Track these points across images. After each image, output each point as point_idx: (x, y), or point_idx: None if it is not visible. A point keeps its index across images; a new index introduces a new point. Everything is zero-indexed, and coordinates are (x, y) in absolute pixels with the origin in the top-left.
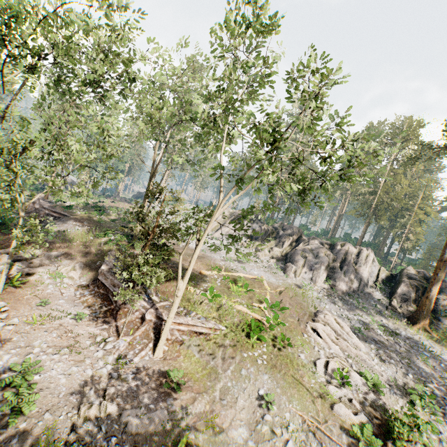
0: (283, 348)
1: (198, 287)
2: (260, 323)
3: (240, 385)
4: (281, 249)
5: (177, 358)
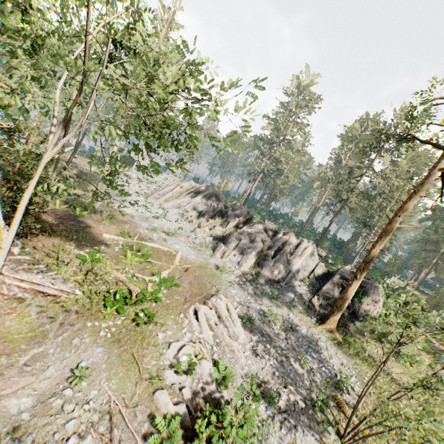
0: (143, 324)
1: (85, 248)
2: (127, 294)
3: (63, 354)
4: (224, 229)
5: (6, 315)
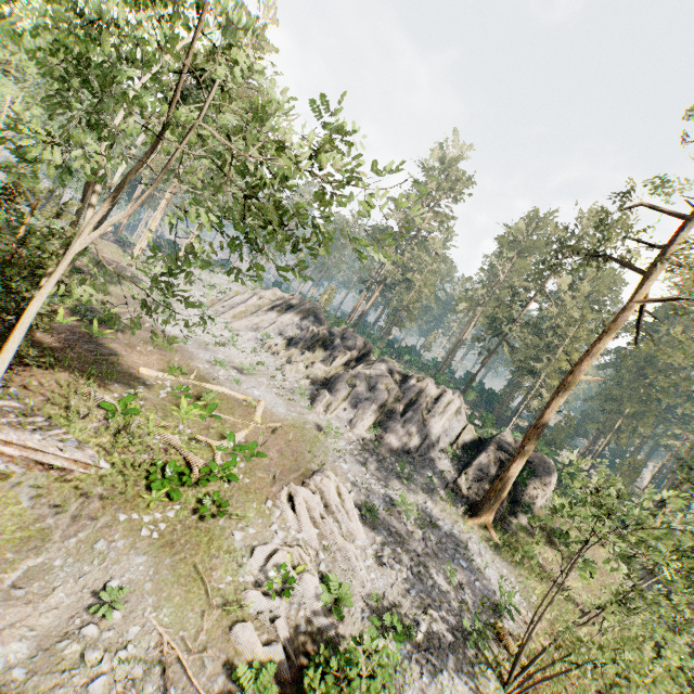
0: (210, 517)
1: (111, 391)
2: (185, 468)
3: (79, 568)
4: (328, 368)
5: None
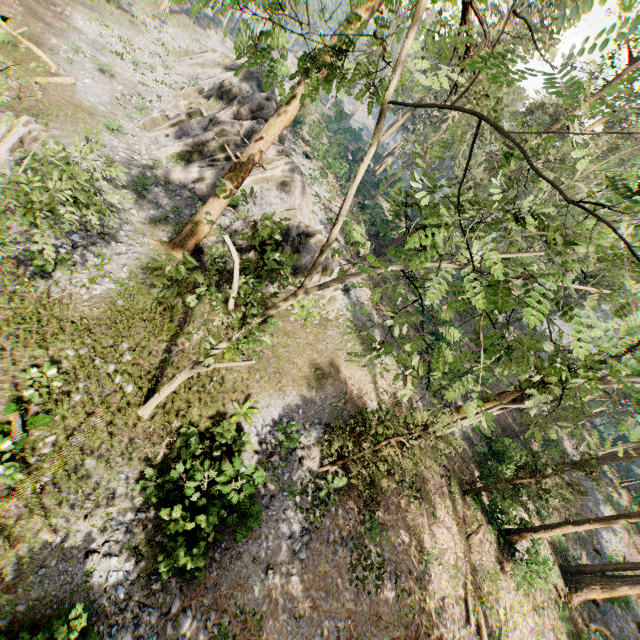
0: None
1: None
2: None
3: None
4: None
5: None
